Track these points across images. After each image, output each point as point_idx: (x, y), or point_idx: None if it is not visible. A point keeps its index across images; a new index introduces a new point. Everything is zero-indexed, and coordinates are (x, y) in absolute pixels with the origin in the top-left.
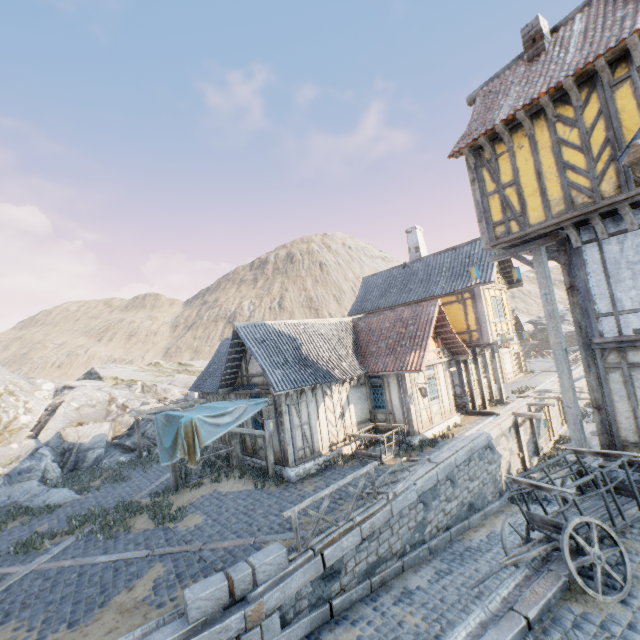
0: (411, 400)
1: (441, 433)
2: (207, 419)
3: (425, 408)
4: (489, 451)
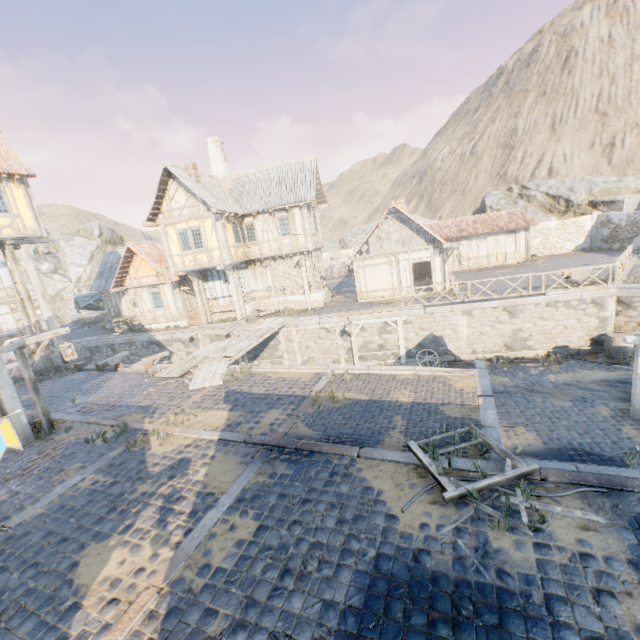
0: (136, 306)
1: (161, 328)
2: (80, 298)
3: (149, 312)
4: (157, 346)
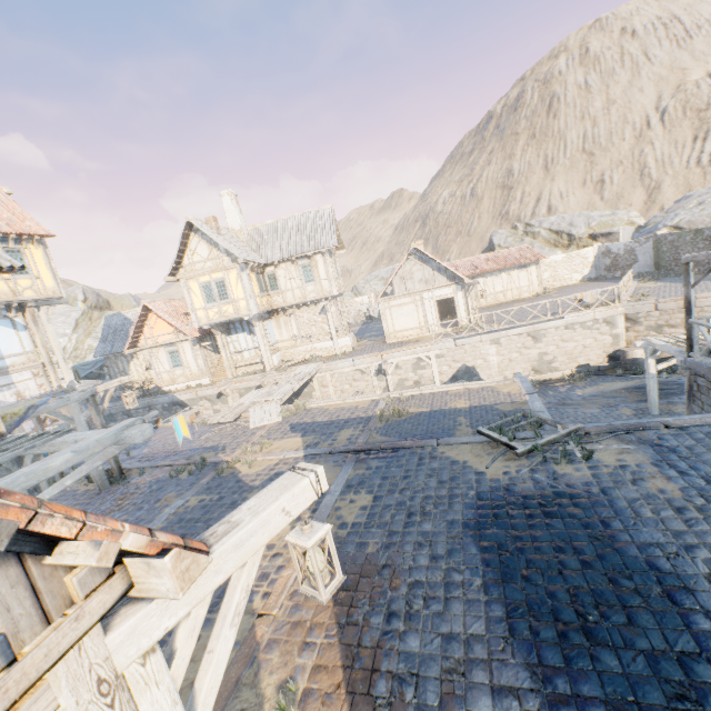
0: (152, 367)
1: (181, 389)
2: (80, 367)
3: (167, 372)
4: (180, 407)
